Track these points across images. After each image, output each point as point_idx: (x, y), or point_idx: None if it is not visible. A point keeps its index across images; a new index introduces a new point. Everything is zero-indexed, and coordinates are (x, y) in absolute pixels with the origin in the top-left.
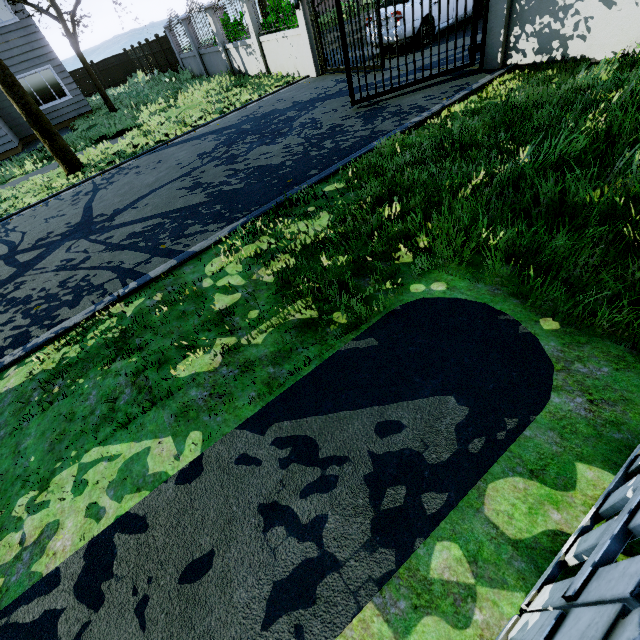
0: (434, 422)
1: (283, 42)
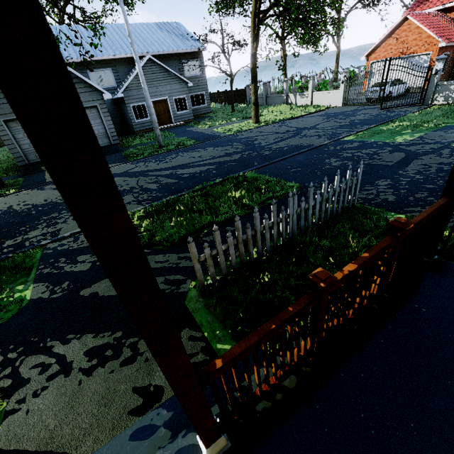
0: None
1: (326, 94)
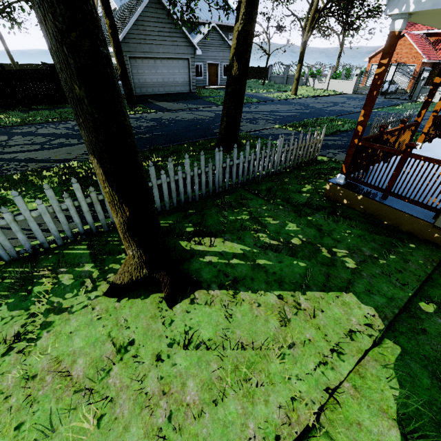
0: None
1: (341, 83)
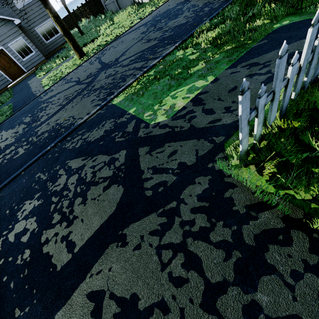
0: (299, 45)
1: None
